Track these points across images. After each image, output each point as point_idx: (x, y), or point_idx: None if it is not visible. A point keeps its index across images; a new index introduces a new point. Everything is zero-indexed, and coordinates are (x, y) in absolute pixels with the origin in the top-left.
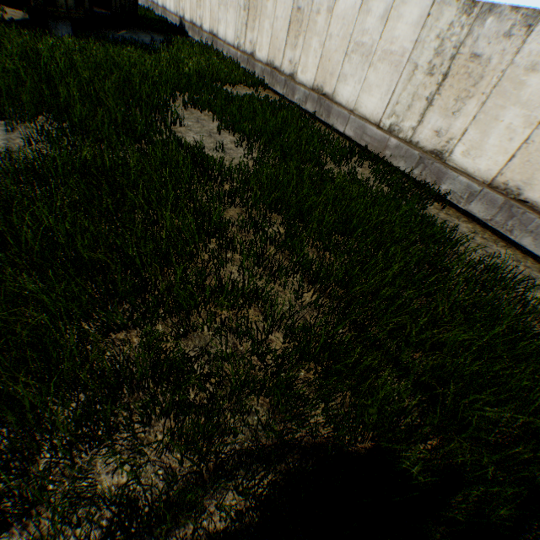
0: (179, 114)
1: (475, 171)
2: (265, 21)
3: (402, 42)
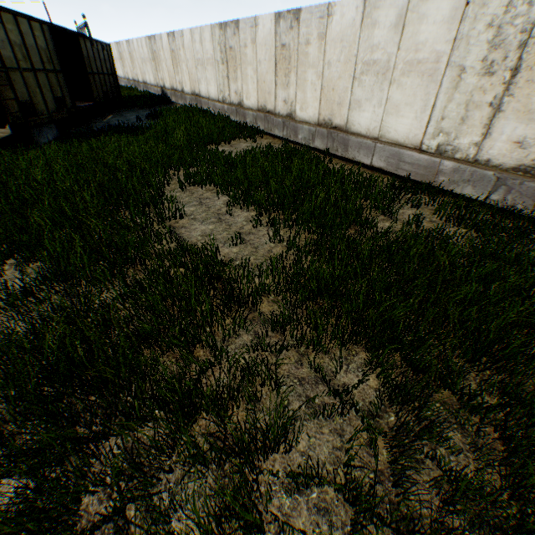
0: (177, 205)
1: None
2: (247, 68)
3: (433, 45)
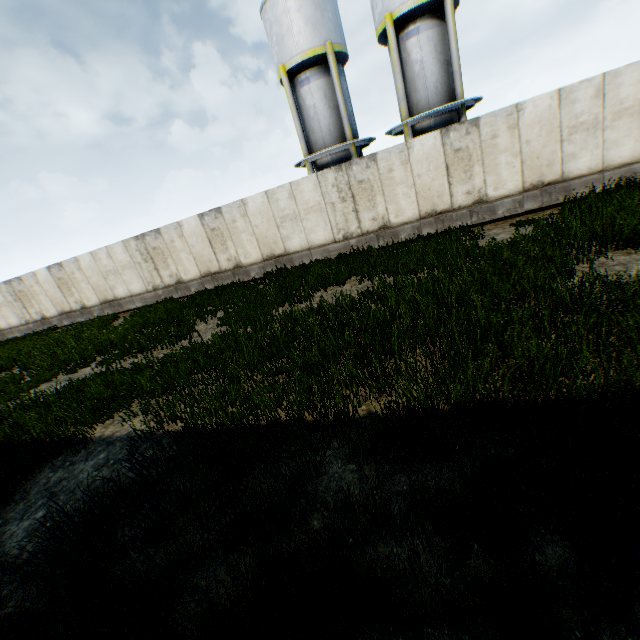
0: None
1: (55, 314)
2: None
3: (2, 299)
